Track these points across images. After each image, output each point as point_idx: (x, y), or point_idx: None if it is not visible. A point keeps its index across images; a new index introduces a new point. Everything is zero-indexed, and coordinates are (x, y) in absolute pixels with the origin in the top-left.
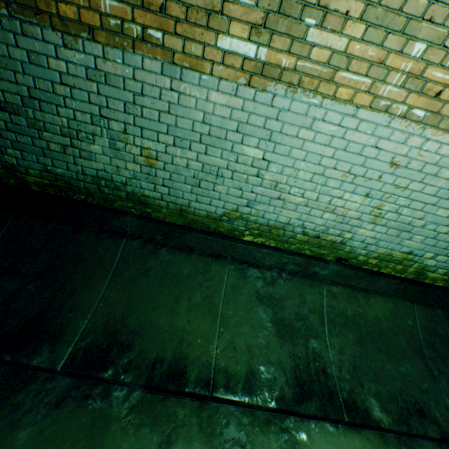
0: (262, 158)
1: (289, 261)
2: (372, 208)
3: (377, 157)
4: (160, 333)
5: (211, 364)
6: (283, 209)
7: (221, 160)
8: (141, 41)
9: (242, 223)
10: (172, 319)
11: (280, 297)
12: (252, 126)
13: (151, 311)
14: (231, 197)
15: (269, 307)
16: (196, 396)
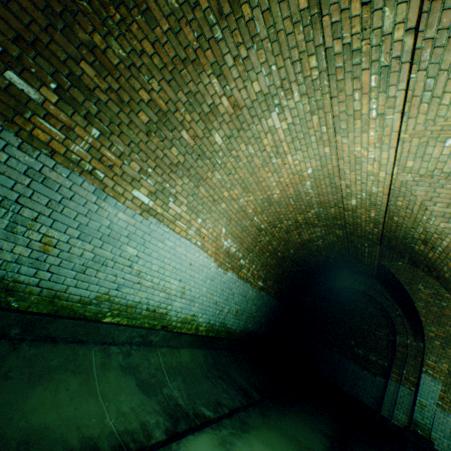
0: (136, 255)
1: (137, 334)
2: (182, 288)
3: (186, 260)
4: (54, 430)
5: (114, 432)
6: (140, 291)
7: (110, 253)
8: (88, 173)
9: (108, 305)
10: (59, 413)
11: (137, 364)
12: (136, 235)
13: (33, 414)
14: (107, 282)
15: (132, 374)
16: None
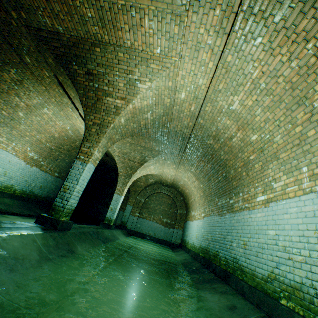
0: None
1: None
2: (5, 172)
3: (7, 160)
4: None
5: None
6: None
7: None
8: None
9: None
10: None
11: None
12: None
13: None
14: None
15: None
16: None
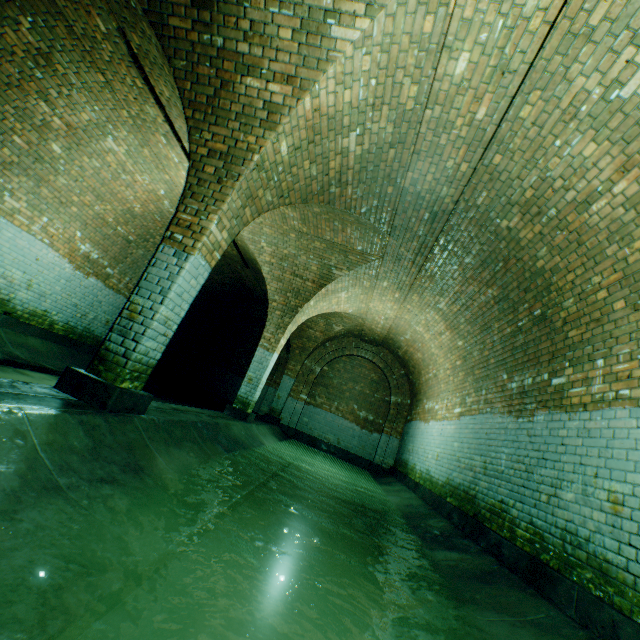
0: None
1: None
2: (28, 280)
3: (31, 254)
4: None
5: None
6: None
7: None
8: None
9: None
10: None
11: None
12: None
13: None
14: None
15: None
16: None
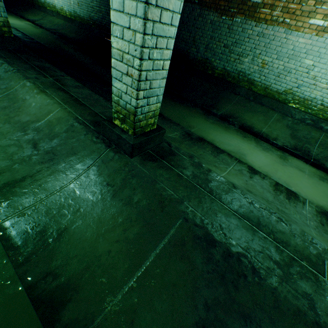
0: (311, 65)
1: (308, 118)
2: None
3: None
4: (245, 120)
5: (262, 131)
6: (314, 90)
7: (292, 65)
8: (281, 23)
9: (291, 96)
10: (250, 119)
11: (298, 129)
12: (311, 51)
13: (243, 116)
14: (290, 83)
15: (291, 130)
16: (255, 134)
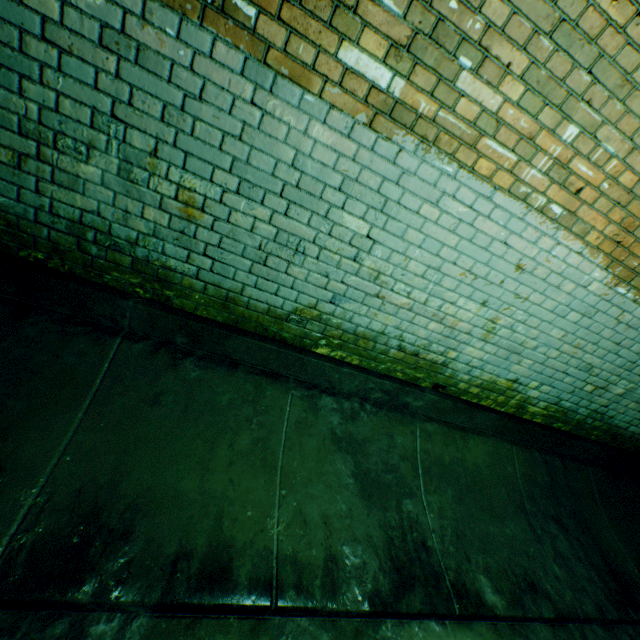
0: (366, 234)
1: (376, 386)
2: (487, 320)
3: (504, 256)
4: (183, 505)
5: (272, 551)
6: (380, 312)
7: (307, 228)
8: (218, 12)
9: (318, 327)
10: (203, 479)
11: (364, 438)
12: (362, 186)
13: (166, 467)
14: (310, 286)
15: (350, 454)
16: (250, 610)
